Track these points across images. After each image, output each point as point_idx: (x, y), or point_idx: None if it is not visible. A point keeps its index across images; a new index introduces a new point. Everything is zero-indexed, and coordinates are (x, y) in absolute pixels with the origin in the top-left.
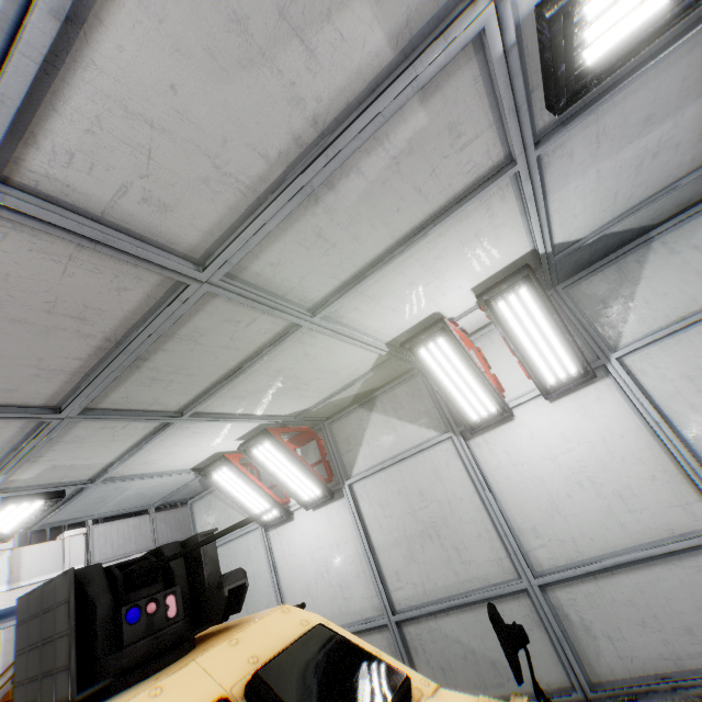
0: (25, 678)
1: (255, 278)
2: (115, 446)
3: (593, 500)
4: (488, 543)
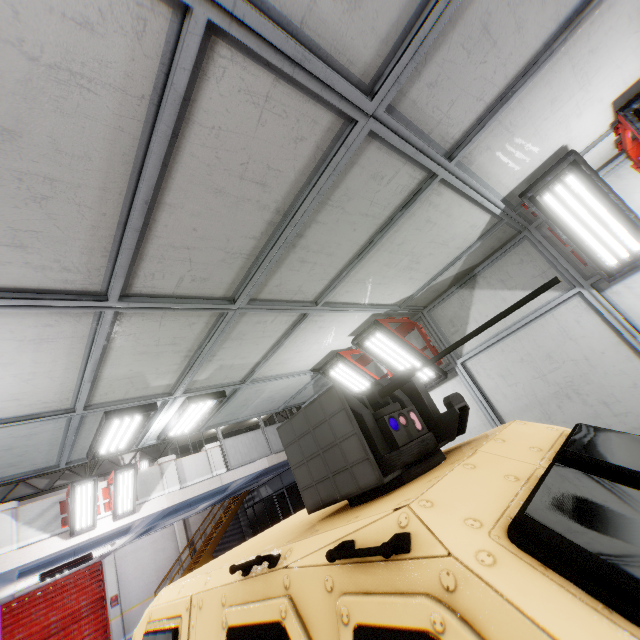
0: (311, 483)
1: (409, 109)
2: (263, 344)
3: None
4: None
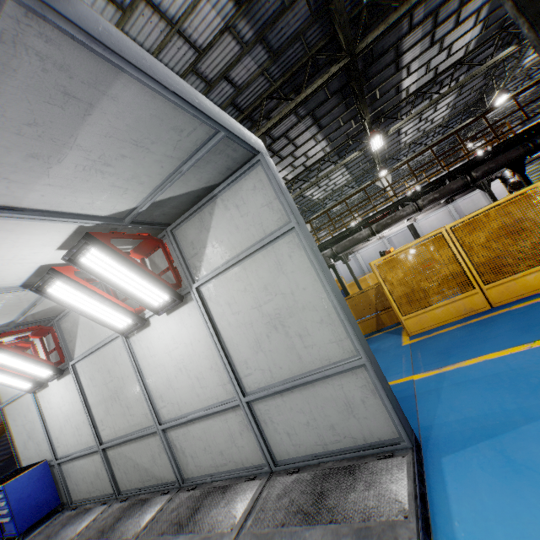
0: None
1: None
2: None
3: (186, 380)
4: (141, 404)
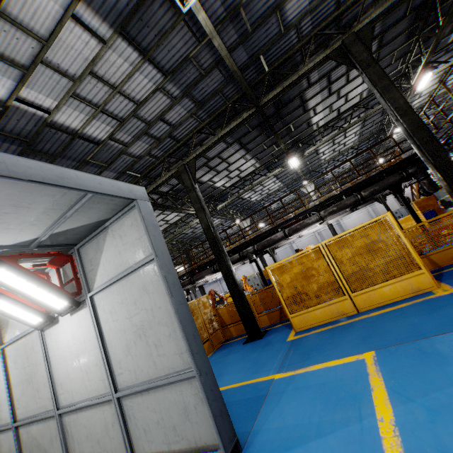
0: None
1: None
2: None
3: (79, 372)
4: (47, 389)
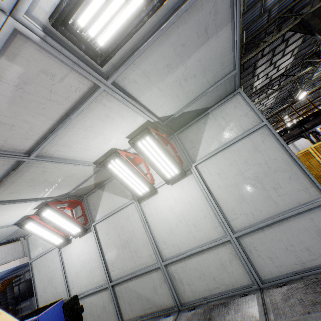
0: None
1: None
2: None
3: (185, 227)
4: (147, 248)
